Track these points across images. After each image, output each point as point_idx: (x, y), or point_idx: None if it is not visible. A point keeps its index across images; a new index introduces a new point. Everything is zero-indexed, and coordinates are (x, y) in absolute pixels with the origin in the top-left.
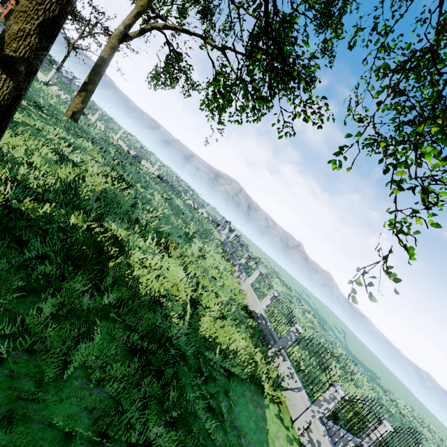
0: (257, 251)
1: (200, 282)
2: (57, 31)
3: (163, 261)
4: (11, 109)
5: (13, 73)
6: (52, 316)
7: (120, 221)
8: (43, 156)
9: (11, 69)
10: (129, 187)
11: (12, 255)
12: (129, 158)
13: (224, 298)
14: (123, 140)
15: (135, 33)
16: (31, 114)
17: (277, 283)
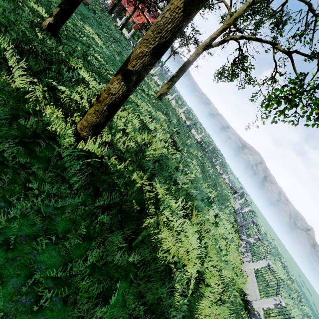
0: (263, 223)
1: (208, 253)
2: (164, 51)
3: (184, 225)
4: (120, 103)
5: (128, 81)
6: (91, 266)
7: (164, 181)
8: (133, 125)
9: (128, 78)
10: (178, 151)
11: (89, 202)
12: (184, 127)
13: (225, 278)
14: (184, 112)
15: (216, 43)
16: (138, 95)
17: (279, 268)
